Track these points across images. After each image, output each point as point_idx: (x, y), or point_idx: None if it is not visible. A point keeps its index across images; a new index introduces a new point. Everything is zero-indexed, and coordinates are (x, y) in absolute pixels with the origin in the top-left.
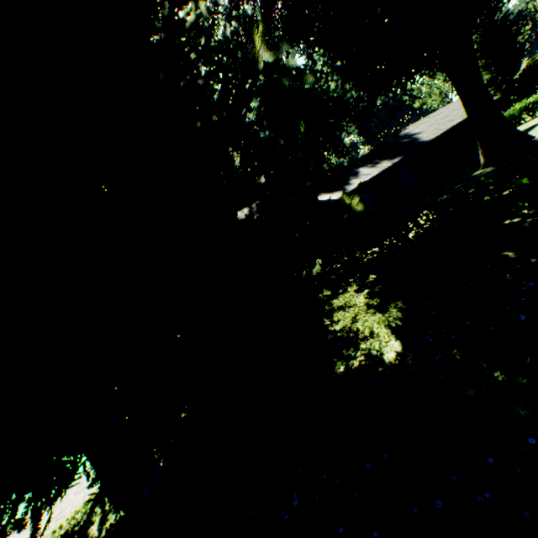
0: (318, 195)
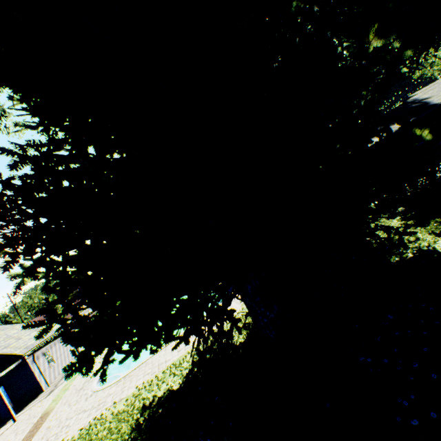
0: None
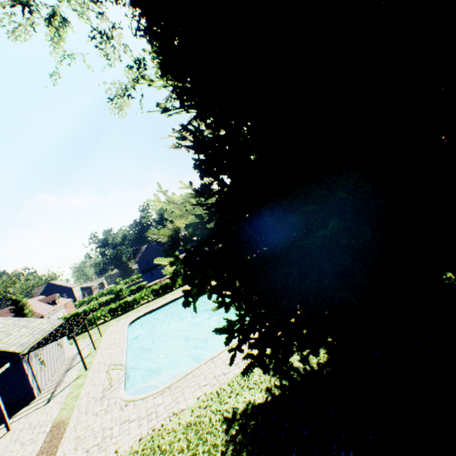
0: None
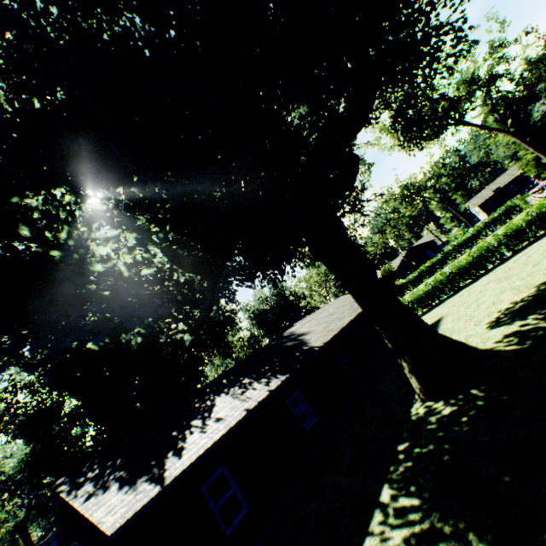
0: (104, 484)
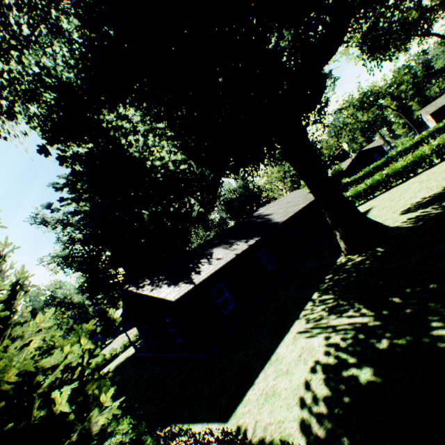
0: (158, 285)
